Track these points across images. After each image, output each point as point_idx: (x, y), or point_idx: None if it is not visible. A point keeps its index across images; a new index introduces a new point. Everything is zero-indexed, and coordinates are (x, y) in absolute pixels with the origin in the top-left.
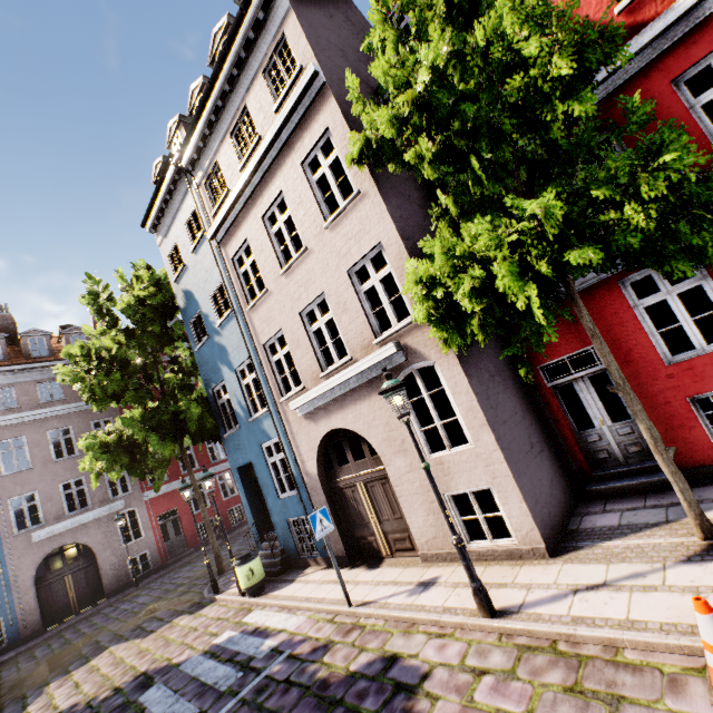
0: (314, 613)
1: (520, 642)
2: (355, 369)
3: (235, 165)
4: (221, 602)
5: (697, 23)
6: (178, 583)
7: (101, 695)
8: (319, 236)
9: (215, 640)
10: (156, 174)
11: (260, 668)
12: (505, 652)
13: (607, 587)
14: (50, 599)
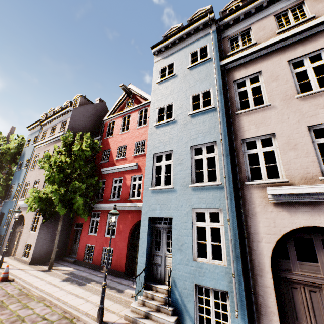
0: None
1: None
2: None
3: (49, 134)
4: None
5: (119, 171)
6: None
7: None
8: None
9: None
10: (42, 115)
11: None
12: None
13: (22, 270)
14: None
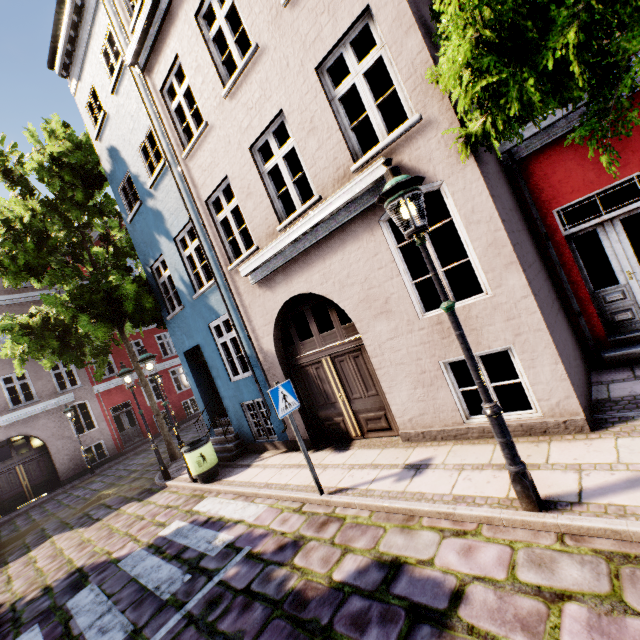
0: (276, 501)
1: (603, 547)
2: (326, 208)
3: None
4: (171, 488)
5: None
6: (132, 469)
7: (29, 596)
8: (274, 22)
9: (162, 531)
10: None
11: (212, 571)
12: (583, 563)
13: None
14: (2, 488)
